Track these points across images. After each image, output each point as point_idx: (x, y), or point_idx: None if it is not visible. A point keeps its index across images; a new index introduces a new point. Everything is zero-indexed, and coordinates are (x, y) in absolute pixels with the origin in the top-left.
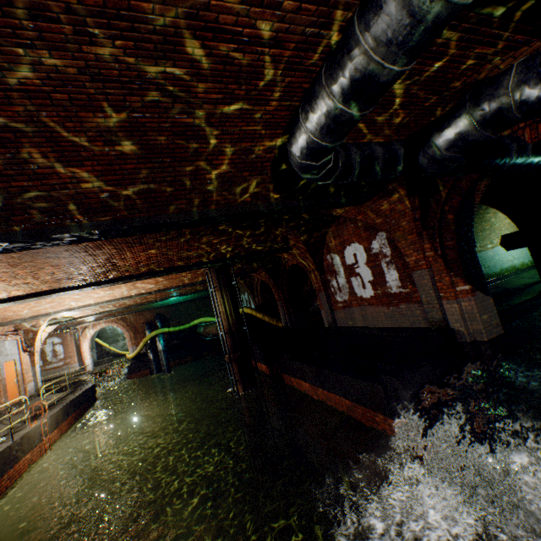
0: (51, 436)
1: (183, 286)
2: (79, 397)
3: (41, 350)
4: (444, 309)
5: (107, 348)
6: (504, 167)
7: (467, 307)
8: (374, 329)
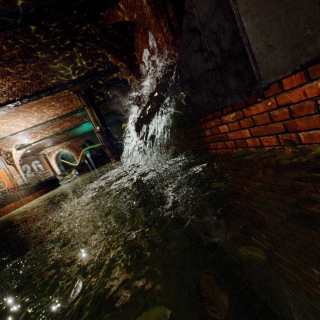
0: (28, 198)
1: (74, 112)
2: (45, 183)
3: (31, 168)
4: None
5: (71, 165)
6: None
7: None
8: None
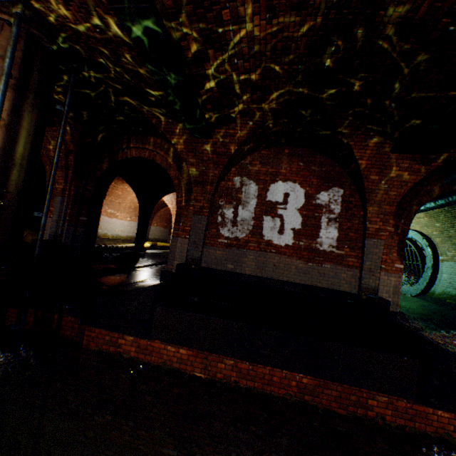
0: None
1: None
2: None
3: None
4: (379, 279)
5: None
6: None
7: (395, 282)
8: (276, 281)
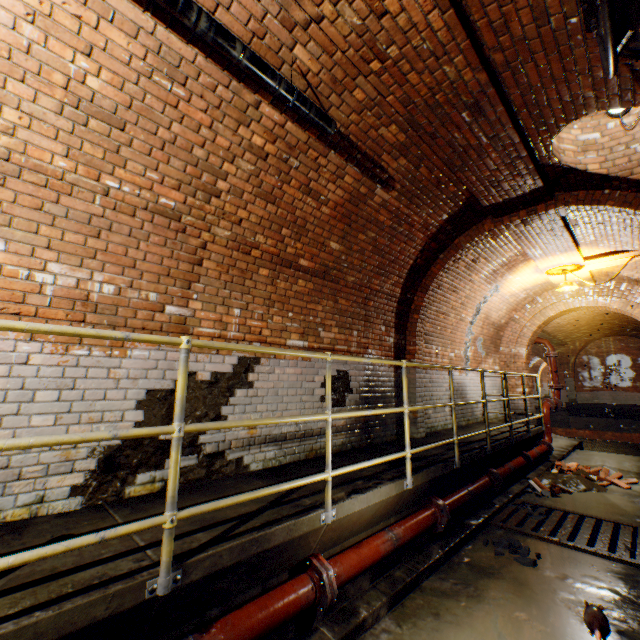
0: None
1: None
2: None
3: None
4: None
5: None
6: None
7: None
8: (627, 405)
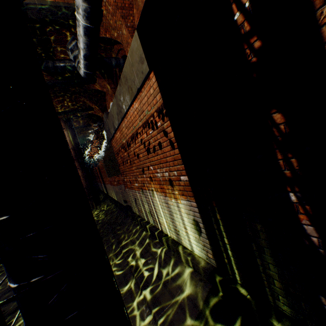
0: None
1: None
2: None
3: None
4: None
5: None
6: (114, 67)
7: None
8: None
